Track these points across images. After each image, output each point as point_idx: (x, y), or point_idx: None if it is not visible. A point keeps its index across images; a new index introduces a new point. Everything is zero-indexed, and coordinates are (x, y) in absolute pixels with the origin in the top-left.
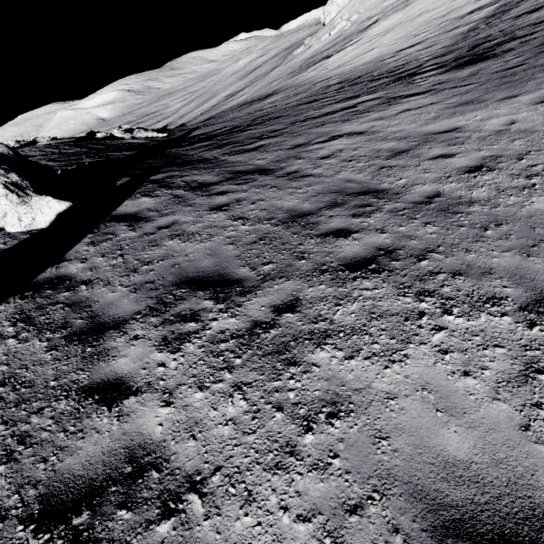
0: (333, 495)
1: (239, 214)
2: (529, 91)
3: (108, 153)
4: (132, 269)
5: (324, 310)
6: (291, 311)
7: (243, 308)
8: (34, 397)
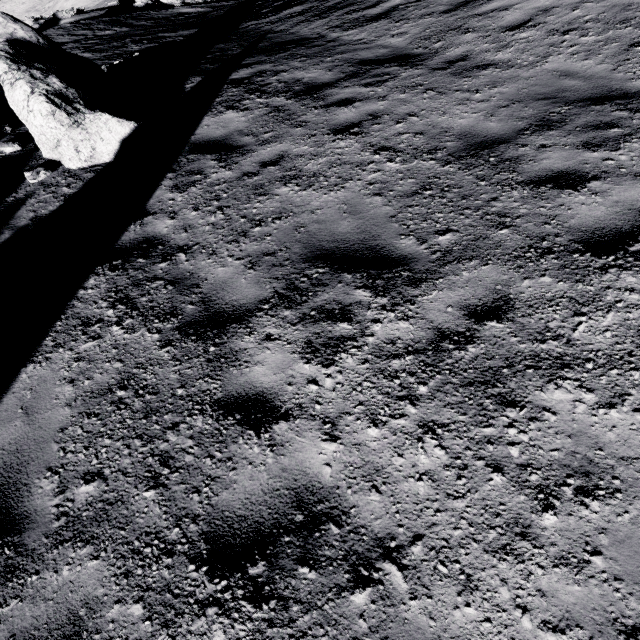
0: (597, 606)
1: (380, 141)
2: None
3: (159, 34)
4: (240, 232)
5: (554, 321)
6: (498, 318)
7: (418, 307)
8: (163, 408)
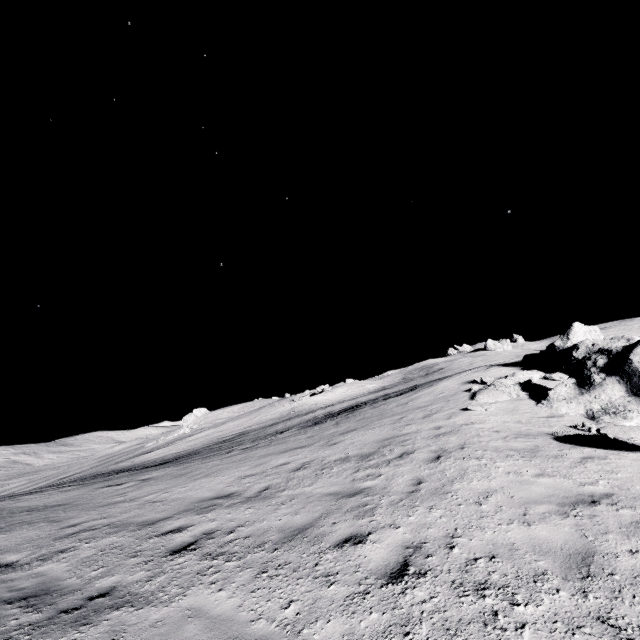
0: None
1: None
2: (91, 485)
3: None
4: None
5: None
6: None
7: None
8: None
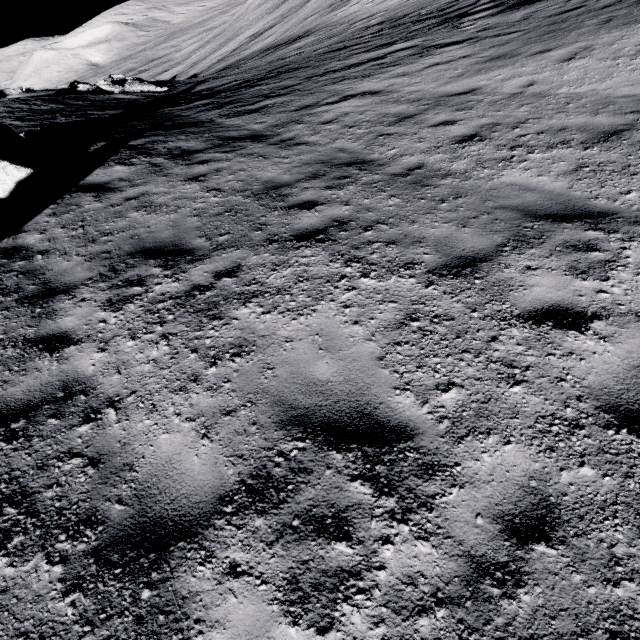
0: (217, 405)
1: (214, 185)
2: (566, 44)
3: (88, 111)
4: (90, 240)
5: (259, 275)
6: (230, 276)
7: (187, 274)
8: None
